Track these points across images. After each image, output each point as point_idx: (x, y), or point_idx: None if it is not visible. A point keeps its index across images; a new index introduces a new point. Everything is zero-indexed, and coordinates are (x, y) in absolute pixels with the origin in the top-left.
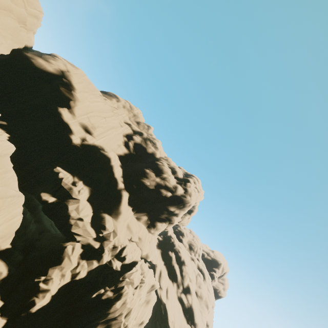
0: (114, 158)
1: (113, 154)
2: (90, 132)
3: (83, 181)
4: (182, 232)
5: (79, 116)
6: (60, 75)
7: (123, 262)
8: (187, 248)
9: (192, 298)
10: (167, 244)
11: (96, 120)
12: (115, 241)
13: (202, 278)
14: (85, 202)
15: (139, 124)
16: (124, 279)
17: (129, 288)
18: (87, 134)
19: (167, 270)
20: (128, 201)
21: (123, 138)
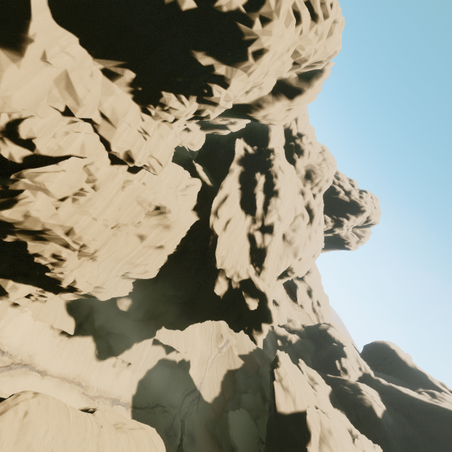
0: None
1: None
2: None
3: None
4: (301, 148)
5: None
6: None
7: (35, 150)
8: (301, 176)
9: (274, 240)
10: (260, 162)
11: None
12: None
13: (307, 220)
14: None
15: None
16: (19, 179)
17: (37, 197)
18: None
19: (242, 198)
20: (56, 13)
21: None
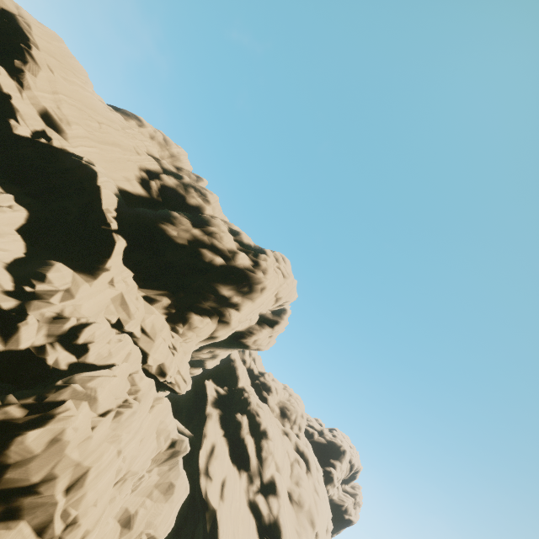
0: (101, 172)
1: (100, 169)
2: (57, 129)
3: (18, 197)
4: (267, 385)
5: (31, 88)
6: (0, 14)
7: (82, 357)
8: (277, 415)
9: (281, 503)
10: (235, 402)
11: (74, 113)
12: (64, 306)
13: (304, 467)
14: (9, 229)
15: (180, 170)
16: (69, 384)
17: (80, 409)
18: (48, 129)
19: (230, 447)
20: (124, 257)
21: (140, 172)
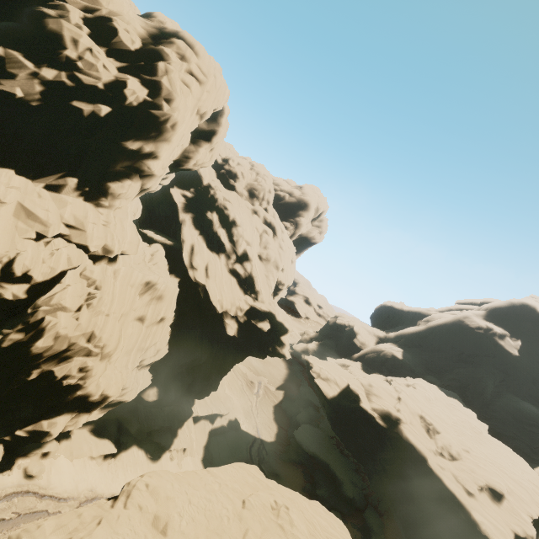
0: None
1: None
2: None
3: None
4: (233, 173)
5: None
6: None
7: (32, 282)
8: (246, 197)
9: (253, 264)
10: (204, 201)
11: None
12: None
13: (271, 234)
14: None
15: None
16: (37, 310)
17: (58, 317)
18: None
19: (207, 241)
20: None
21: None
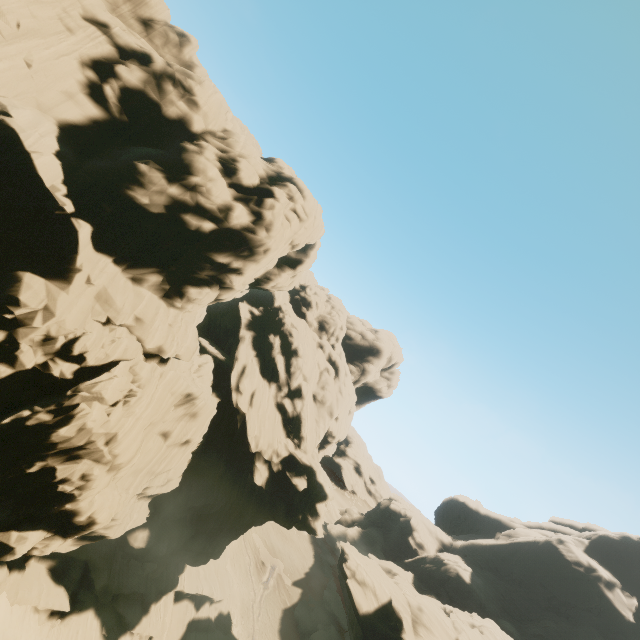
0: (23, 129)
1: (21, 118)
2: None
3: None
4: (307, 301)
5: None
6: None
7: (83, 363)
8: (315, 329)
9: (305, 403)
10: (270, 323)
11: None
12: (48, 327)
13: (333, 374)
14: None
15: (149, 27)
16: (77, 393)
17: (92, 407)
18: None
19: (261, 365)
20: (95, 243)
21: (83, 72)
